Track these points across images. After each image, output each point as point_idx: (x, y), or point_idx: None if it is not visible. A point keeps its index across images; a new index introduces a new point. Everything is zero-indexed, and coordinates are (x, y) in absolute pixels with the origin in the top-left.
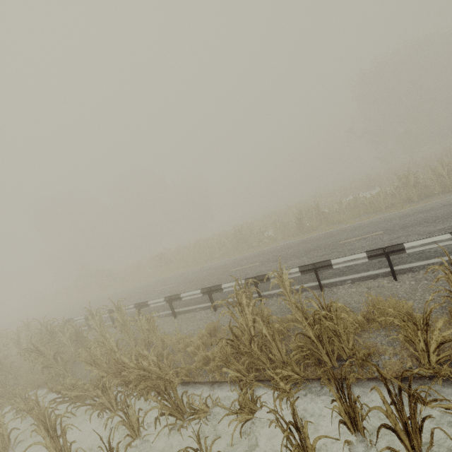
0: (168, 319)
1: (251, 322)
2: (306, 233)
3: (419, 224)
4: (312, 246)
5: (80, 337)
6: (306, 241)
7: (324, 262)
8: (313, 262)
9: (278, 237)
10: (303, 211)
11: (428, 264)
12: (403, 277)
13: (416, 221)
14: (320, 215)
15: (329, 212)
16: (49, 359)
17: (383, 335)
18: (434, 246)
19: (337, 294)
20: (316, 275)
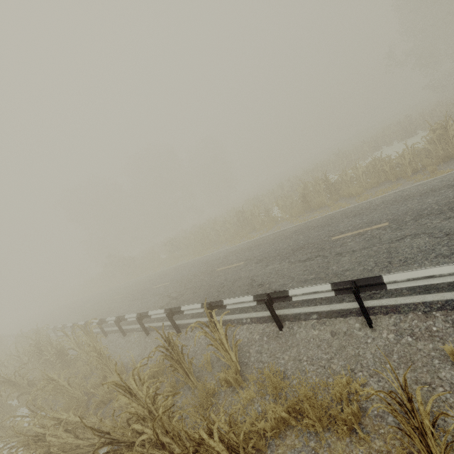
0: (142, 335)
1: (151, 404)
2: (311, 212)
3: (439, 214)
4: (302, 241)
5: (62, 356)
6: (303, 229)
7: (281, 292)
8: (291, 271)
9: (283, 217)
10: (308, 185)
11: (423, 303)
12: (382, 323)
13: (438, 205)
14: (330, 188)
15: (342, 181)
16: (24, 387)
17: (309, 450)
18: (430, 283)
19: (295, 336)
20: (269, 310)
